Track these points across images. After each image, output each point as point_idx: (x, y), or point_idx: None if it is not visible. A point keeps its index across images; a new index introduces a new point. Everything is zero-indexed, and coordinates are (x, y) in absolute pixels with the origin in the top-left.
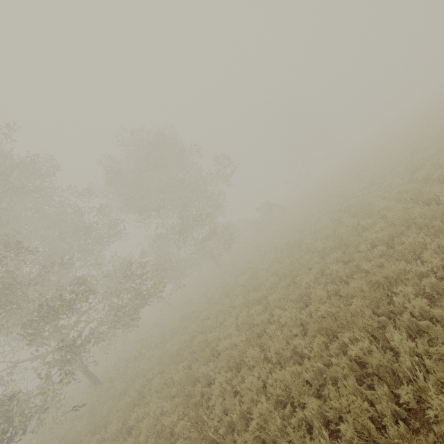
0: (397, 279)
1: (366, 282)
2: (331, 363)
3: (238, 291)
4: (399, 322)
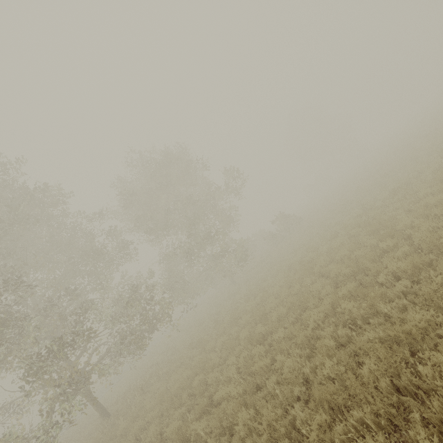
0: (425, 336)
1: (384, 333)
2: None
3: (245, 319)
4: (426, 413)
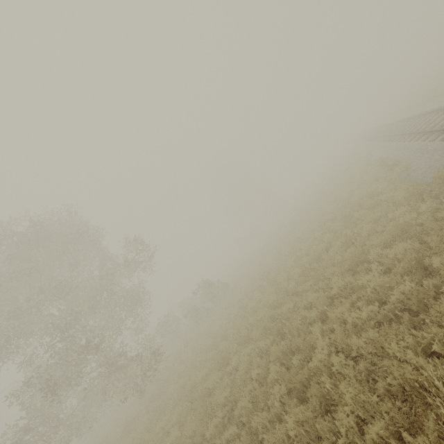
0: None
1: None
2: None
3: None
4: None
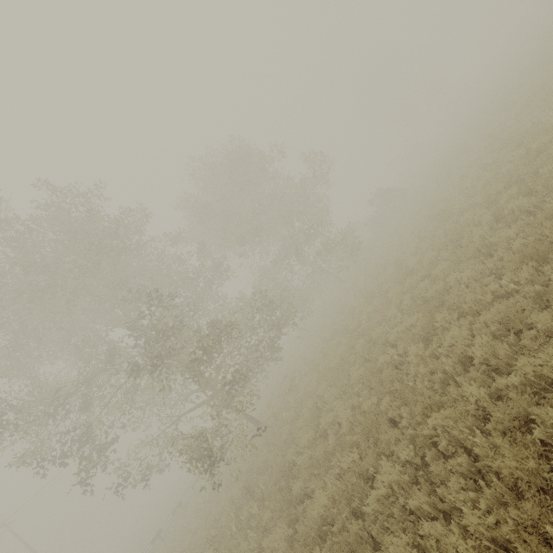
0: None
1: None
2: (550, 284)
3: (386, 286)
4: None
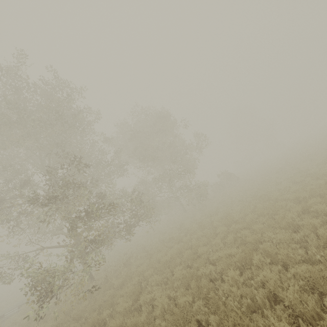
0: None
1: None
2: None
3: (216, 224)
4: None
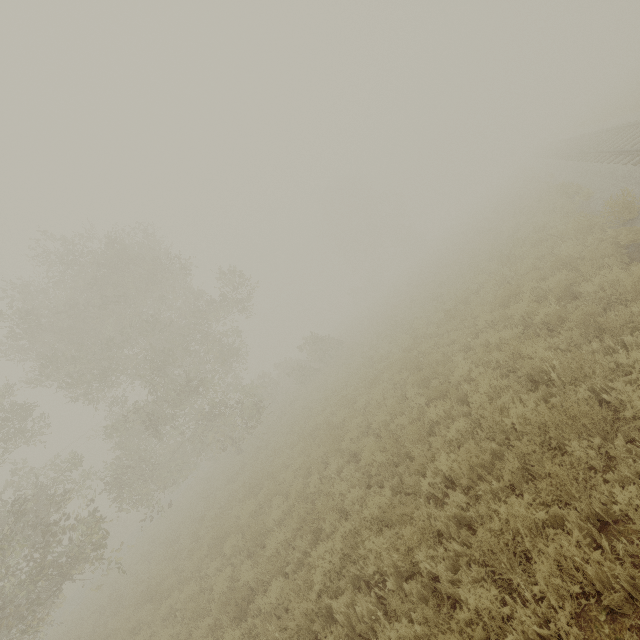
0: None
1: (424, 626)
2: None
3: (232, 545)
4: None
